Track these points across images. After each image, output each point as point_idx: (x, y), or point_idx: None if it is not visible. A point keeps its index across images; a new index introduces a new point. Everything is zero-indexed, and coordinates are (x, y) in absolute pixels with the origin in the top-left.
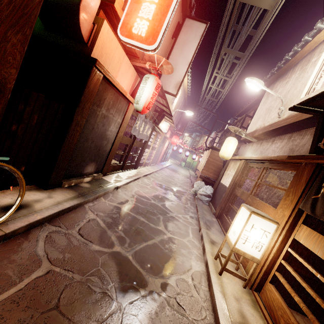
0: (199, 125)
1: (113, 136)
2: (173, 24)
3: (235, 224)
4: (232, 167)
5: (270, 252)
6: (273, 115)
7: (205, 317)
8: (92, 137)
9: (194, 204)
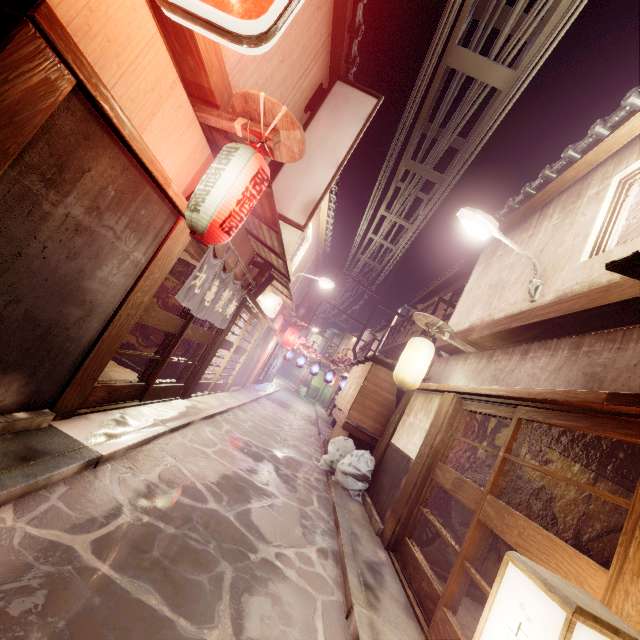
0: (343, 312)
1: (111, 300)
2: (311, 81)
3: None
4: (421, 407)
5: None
6: (513, 297)
7: None
8: (12, 286)
9: (328, 500)
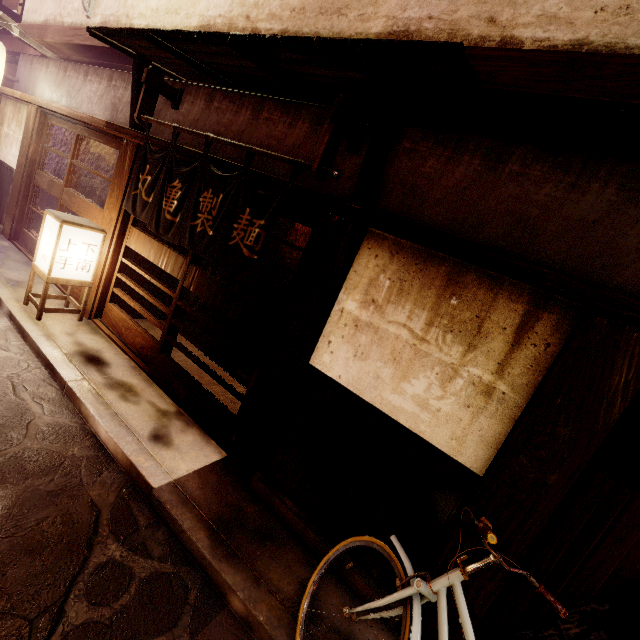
0: None
1: None
2: None
3: (43, 245)
4: (13, 117)
5: (103, 269)
6: (77, 1)
7: (29, 366)
8: None
9: None
